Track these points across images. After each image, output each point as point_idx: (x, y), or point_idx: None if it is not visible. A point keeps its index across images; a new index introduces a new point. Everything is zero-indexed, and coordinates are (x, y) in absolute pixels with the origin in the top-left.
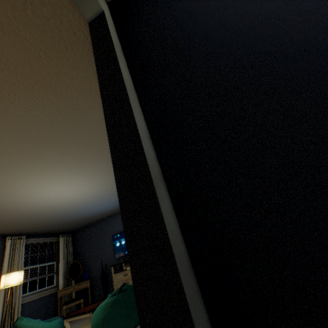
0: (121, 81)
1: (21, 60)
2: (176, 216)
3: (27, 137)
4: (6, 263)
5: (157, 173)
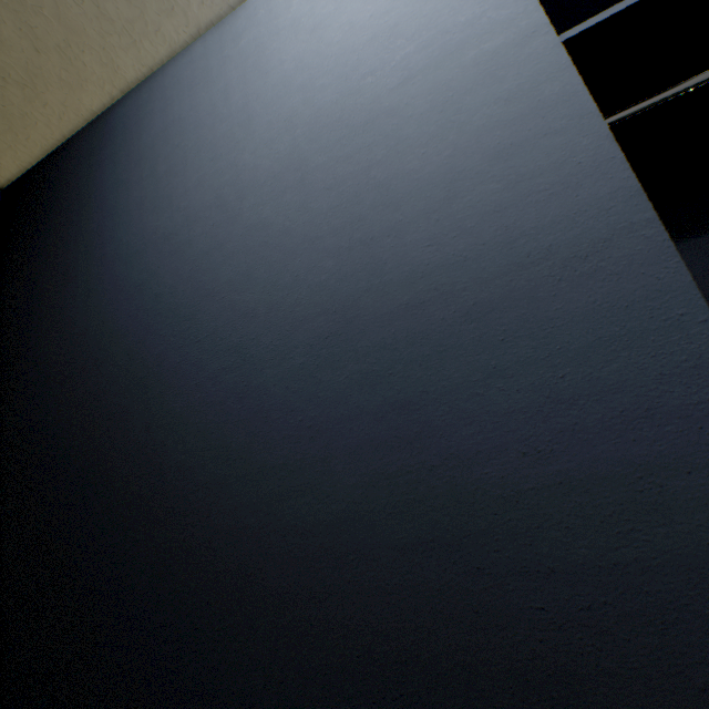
0: None
1: None
2: None
3: None
4: None
5: None
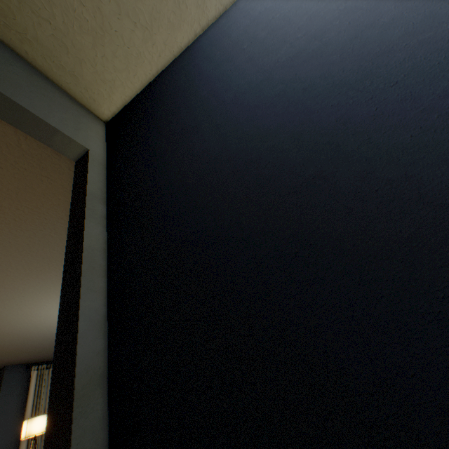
0: (81, 254)
1: (22, 187)
2: (109, 428)
3: (41, 257)
4: (30, 403)
5: (94, 375)
